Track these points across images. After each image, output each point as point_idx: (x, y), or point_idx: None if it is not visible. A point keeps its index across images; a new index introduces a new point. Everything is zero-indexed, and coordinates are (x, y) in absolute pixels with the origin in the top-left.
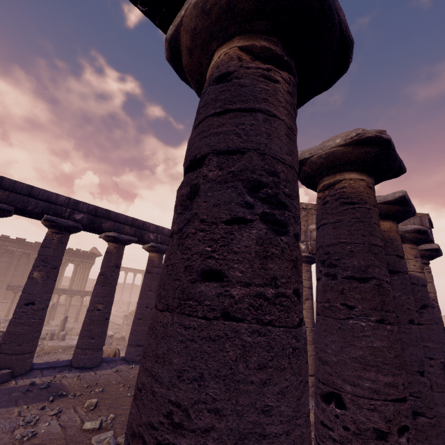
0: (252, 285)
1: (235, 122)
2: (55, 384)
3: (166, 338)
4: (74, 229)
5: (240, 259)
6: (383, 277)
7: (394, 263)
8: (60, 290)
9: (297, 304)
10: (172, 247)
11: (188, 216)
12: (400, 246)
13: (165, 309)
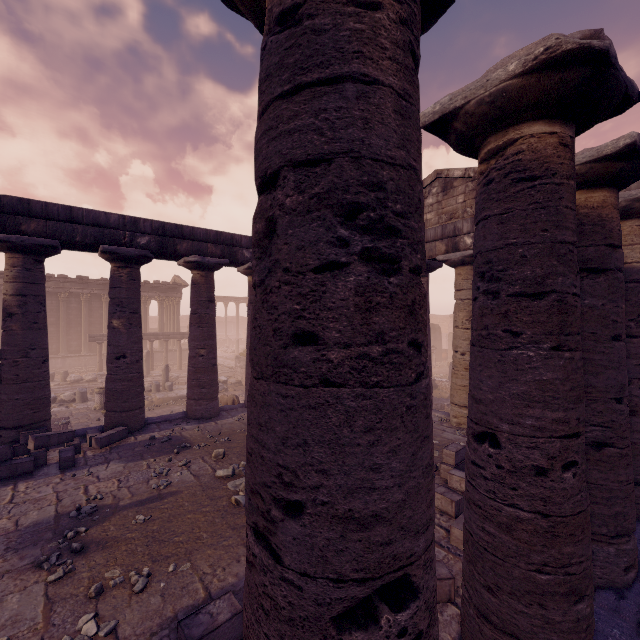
0: (352, 346)
1: (313, 107)
2: (176, 437)
3: (266, 407)
4: (142, 259)
5: (337, 317)
6: (568, 288)
7: (602, 258)
8: (151, 336)
9: (414, 358)
10: (256, 304)
11: (269, 264)
12: (616, 229)
13: (260, 377)
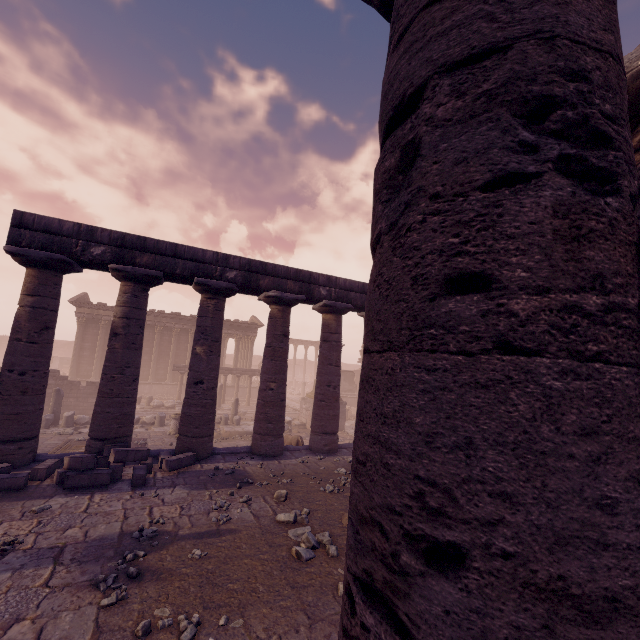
0: (552, 291)
1: None
2: (239, 471)
3: (395, 389)
4: (228, 291)
5: (523, 248)
6: None
7: None
8: (226, 370)
9: None
10: (381, 256)
11: (406, 198)
12: None
13: (385, 349)
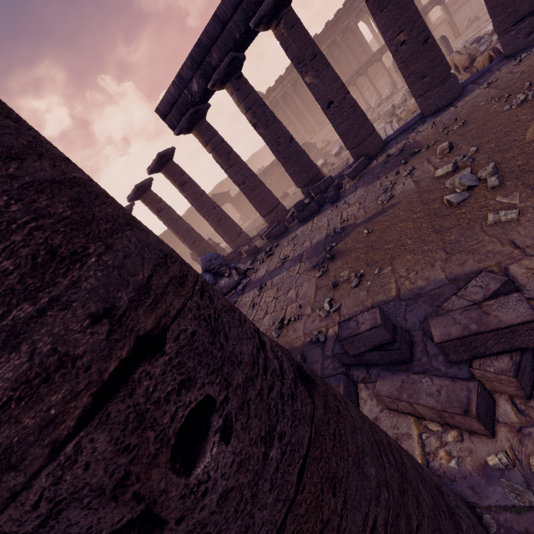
0: None
1: None
2: (408, 146)
3: None
4: None
5: None
6: None
7: None
8: None
9: None
10: None
11: None
12: None
13: None
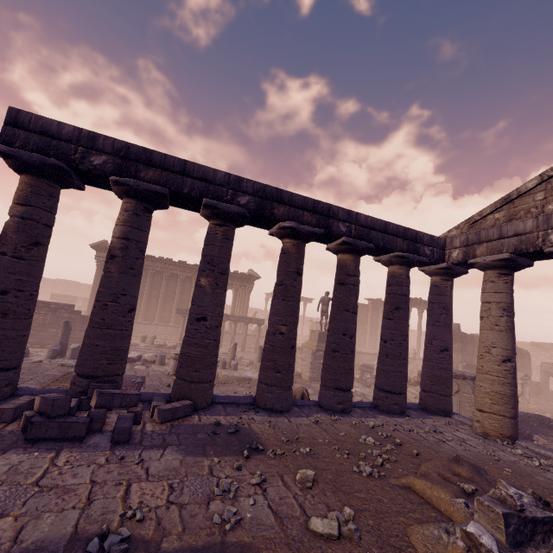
0: None
1: None
2: (244, 430)
3: None
4: (239, 217)
5: None
6: None
7: None
8: (224, 316)
9: None
10: None
11: None
12: None
13: None
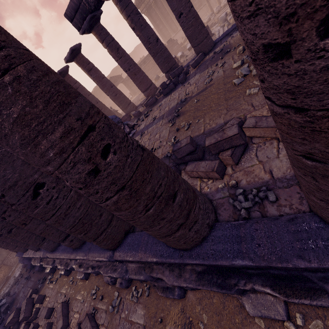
0: None
1: None
2: (226, 47)
3: None
4: None
5: None
6: None
7: None
8: None
9: None
10: None
11: None
12: None
13: None
